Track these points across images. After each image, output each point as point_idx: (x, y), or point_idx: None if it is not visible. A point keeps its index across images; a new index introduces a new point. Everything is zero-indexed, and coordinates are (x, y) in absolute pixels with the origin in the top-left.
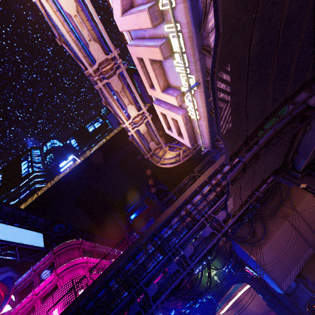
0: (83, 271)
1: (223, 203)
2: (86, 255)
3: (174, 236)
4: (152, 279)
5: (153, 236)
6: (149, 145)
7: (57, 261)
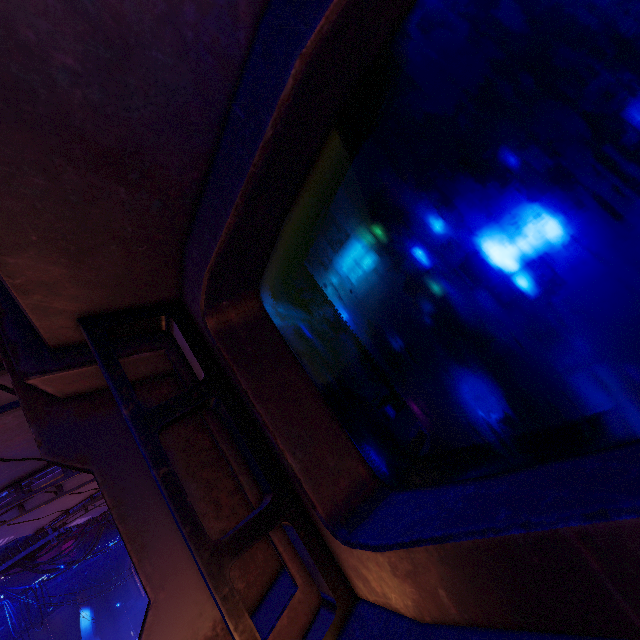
0: None
1: None
2: None
3: None
4: None
5: None
6: None
7: None
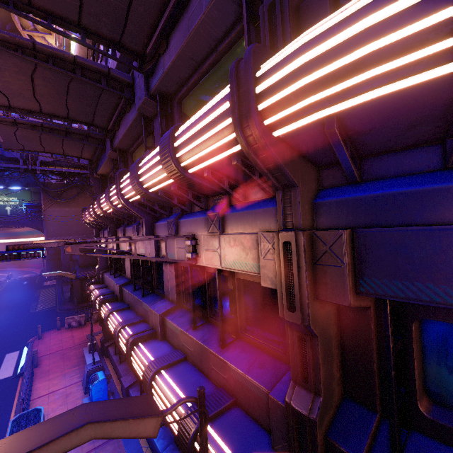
0: None
1: None
2: None
3: None
4: None
5: None
6: None
7: None
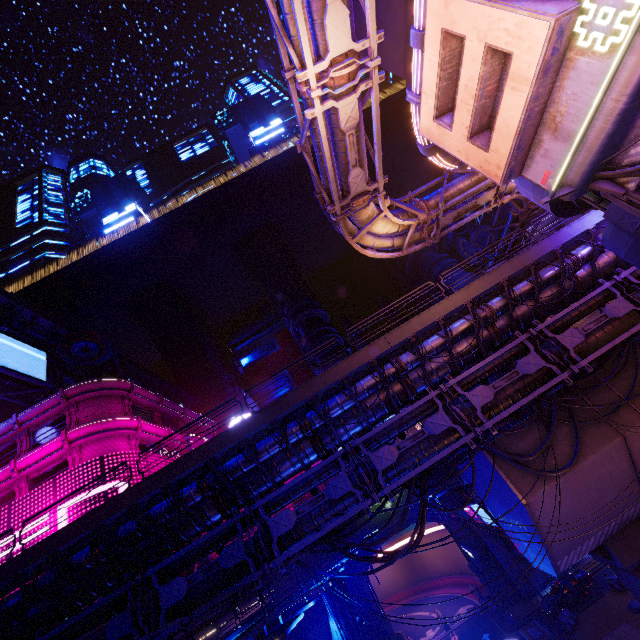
0: (128, 445)
1: (489, 368)
2: (139, 415)
3: (354, 419)
4: (285, 501)
5: (305, 408)
6: (349, 176)
7: (73, 415)
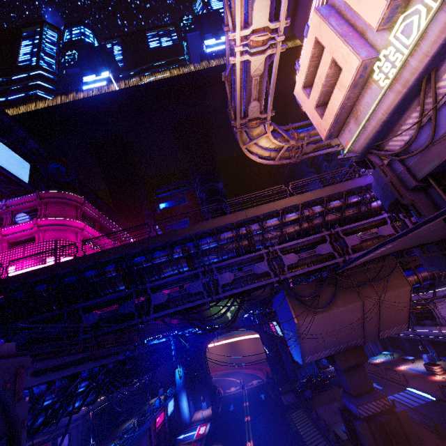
0: (75, 238)
1: (300, 245)
2: (85, 221)
3: (215, 254)
4: (163, 288)
5: (188, 240)
6: (250, 105)
7: (43, 210)
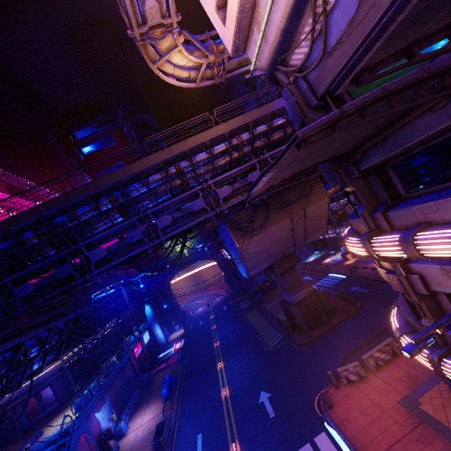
0: None
1: (233, 176)
2: None
3: (148, 199)
4: (100, 243)
5: (113, 189)
6: (145, 5)
7: None
